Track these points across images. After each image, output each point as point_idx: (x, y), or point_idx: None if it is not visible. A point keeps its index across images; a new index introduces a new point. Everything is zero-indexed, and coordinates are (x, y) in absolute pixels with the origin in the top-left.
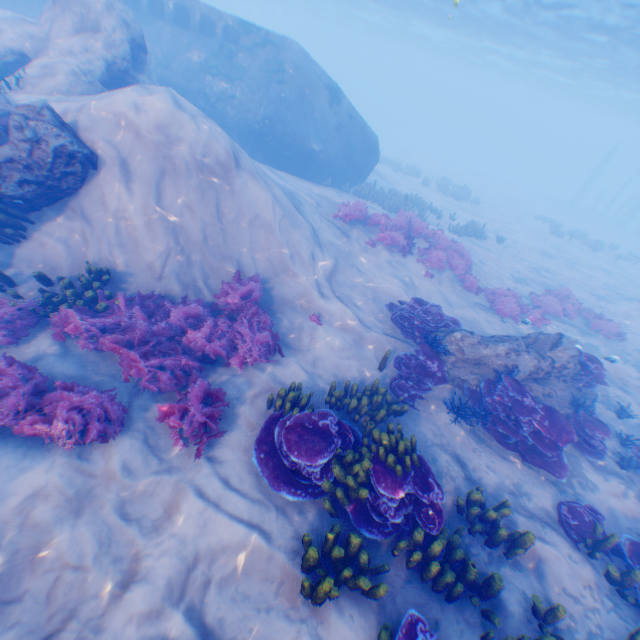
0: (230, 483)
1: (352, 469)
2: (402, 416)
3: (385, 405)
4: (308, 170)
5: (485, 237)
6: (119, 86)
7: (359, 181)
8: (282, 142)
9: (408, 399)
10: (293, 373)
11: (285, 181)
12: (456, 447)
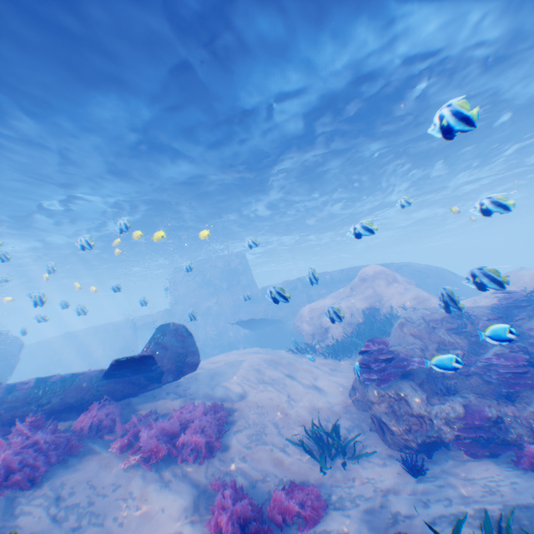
0: None
1: None
2: None
3: None
4: None
5: None
6: None
7: None
8: None
9: None
10: None
11: None
12: None
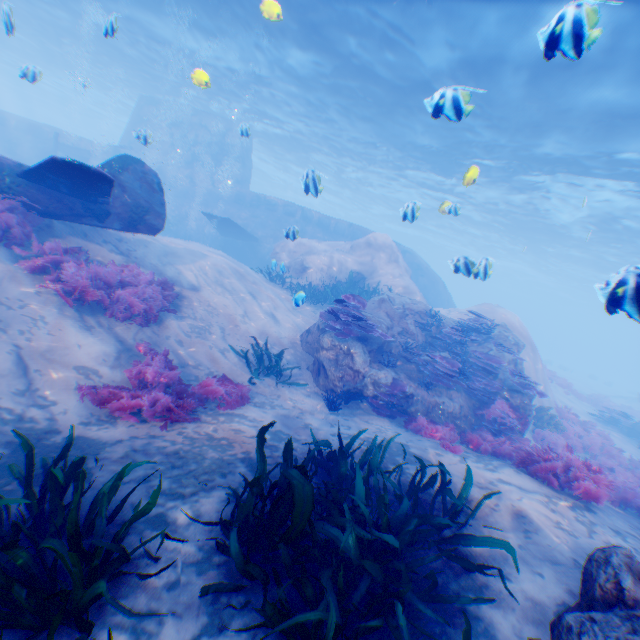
0: None
1: None
2: None
3: None
4: None
5: None
6: None
7: None
8: None
9: None
10: (627, 454)
11: None
12: None
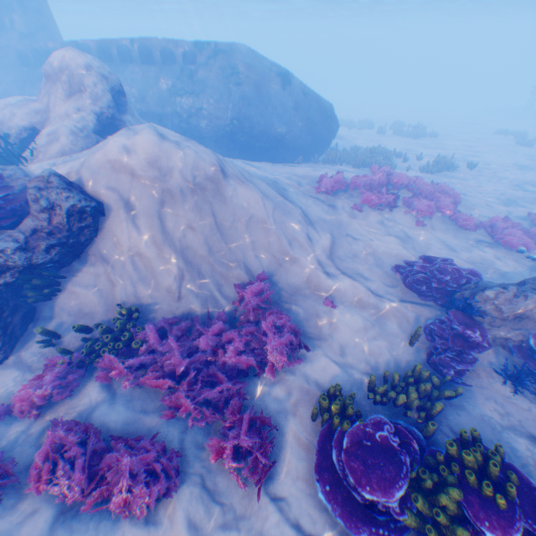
0: (302, 528)
1: (439, 501)
2: (454, 397)
3: (435, 392)
4: (278, 152)
5: (457, 167)
6: (110, 131)
7: (324, 149)
8: (250, 135)
9: (454, 375)
10: (325, 369)
11: (263, 170)
12: (530, 426)
